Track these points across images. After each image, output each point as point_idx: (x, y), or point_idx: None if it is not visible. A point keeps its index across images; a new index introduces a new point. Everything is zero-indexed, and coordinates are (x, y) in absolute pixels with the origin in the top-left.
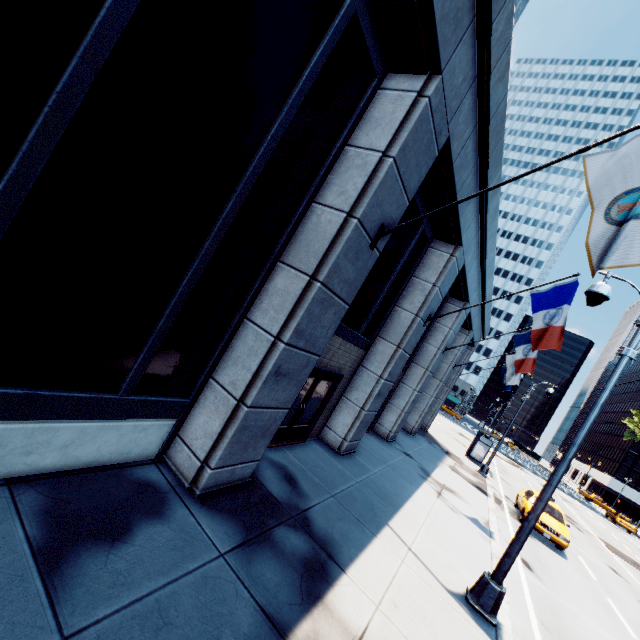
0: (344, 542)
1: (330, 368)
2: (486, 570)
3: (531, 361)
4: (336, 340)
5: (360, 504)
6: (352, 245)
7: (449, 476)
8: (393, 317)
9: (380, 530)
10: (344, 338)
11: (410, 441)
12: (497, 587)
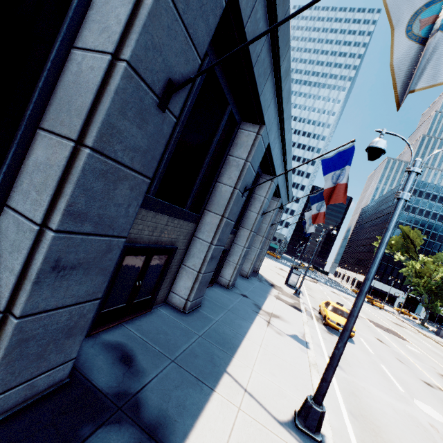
0: (179, 415)
1: (162, 244)
2: (307, 382)
3: (322, 214)
4: (161, 218)
5: (201, 359)
6: (129, 100)
7: (275, 304)
8: (216, 192)
9: (218, 381)
10: (170, 215)
11: (246, 283)
12: (319, 409)
